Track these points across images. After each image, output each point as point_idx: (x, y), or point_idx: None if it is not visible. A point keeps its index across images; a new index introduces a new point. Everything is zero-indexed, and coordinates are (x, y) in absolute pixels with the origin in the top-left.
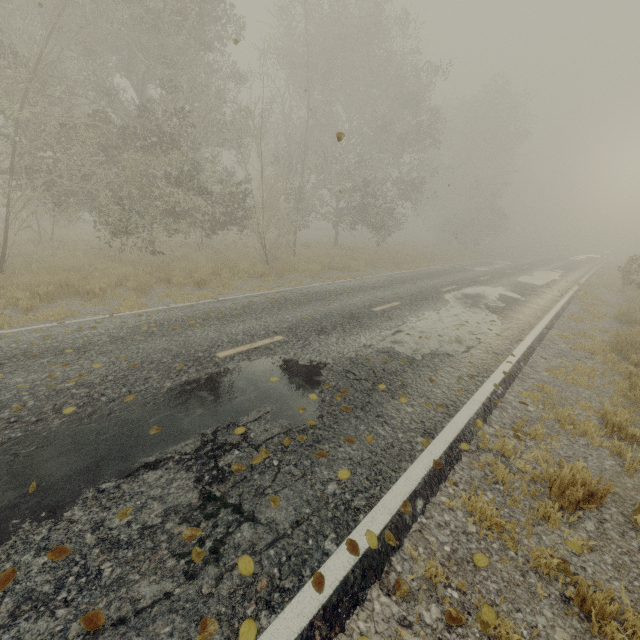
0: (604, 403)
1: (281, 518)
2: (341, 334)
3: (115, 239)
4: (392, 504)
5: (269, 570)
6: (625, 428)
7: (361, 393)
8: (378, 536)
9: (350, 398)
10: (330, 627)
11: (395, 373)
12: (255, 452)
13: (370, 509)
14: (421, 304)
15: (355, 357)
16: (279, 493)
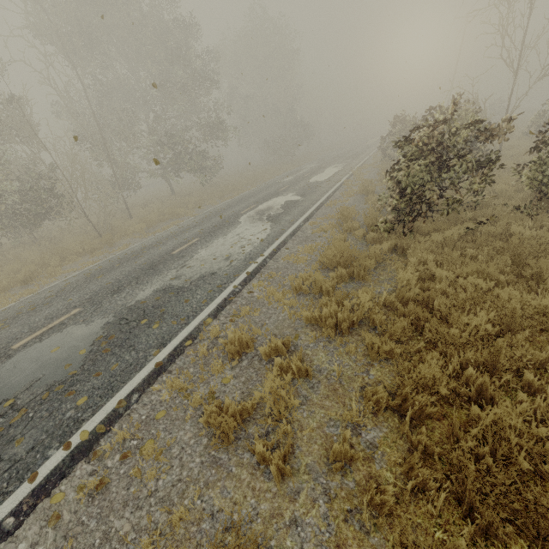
0: (307, 270)
1: (21, 450)
2: (133, 287)
3: None
4: (111, 406)
5: (0, 486)
6: (302, 286)
7: (125, 333)
8: (91, 431)
9: (114, 341)
10: (37, 498)
11: (161, 306)
12: (17, 414)
13: (93, 416)
14: (216, 233)
15: (134, 304)
16: (26, 434)
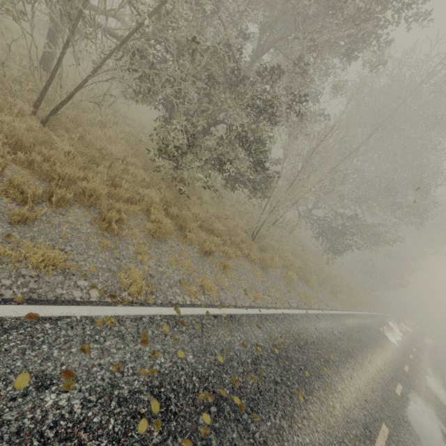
0: None
1: None
2: None
3: (162, 156)
4: None
5: None
6: None
7: None
8: None
9: None
10: None
11: None
12: None
13: None
14: (406, 444)
15: None
16: None
